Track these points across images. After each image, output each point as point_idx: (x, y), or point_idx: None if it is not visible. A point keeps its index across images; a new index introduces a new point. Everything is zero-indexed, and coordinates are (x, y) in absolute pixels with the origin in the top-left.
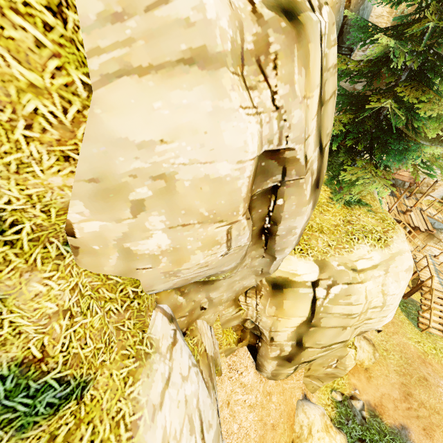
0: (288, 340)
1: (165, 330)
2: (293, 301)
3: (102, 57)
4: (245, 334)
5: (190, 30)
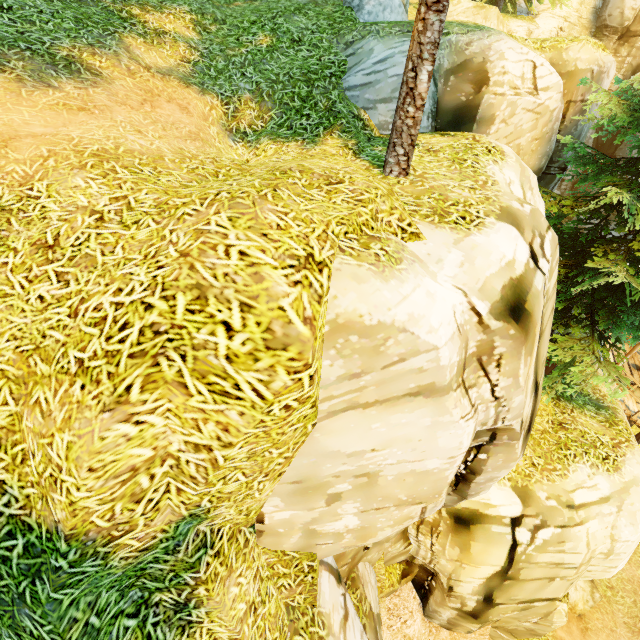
0: (474, 590)
1: (334, 598)
2: (485, 544)
3: (332, 401)
4: (411, 568)
5: (421, 374)
